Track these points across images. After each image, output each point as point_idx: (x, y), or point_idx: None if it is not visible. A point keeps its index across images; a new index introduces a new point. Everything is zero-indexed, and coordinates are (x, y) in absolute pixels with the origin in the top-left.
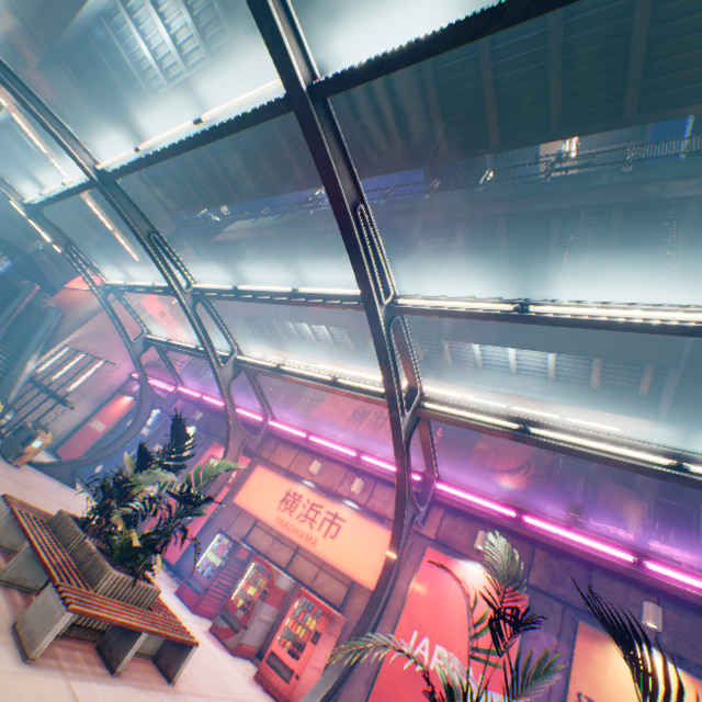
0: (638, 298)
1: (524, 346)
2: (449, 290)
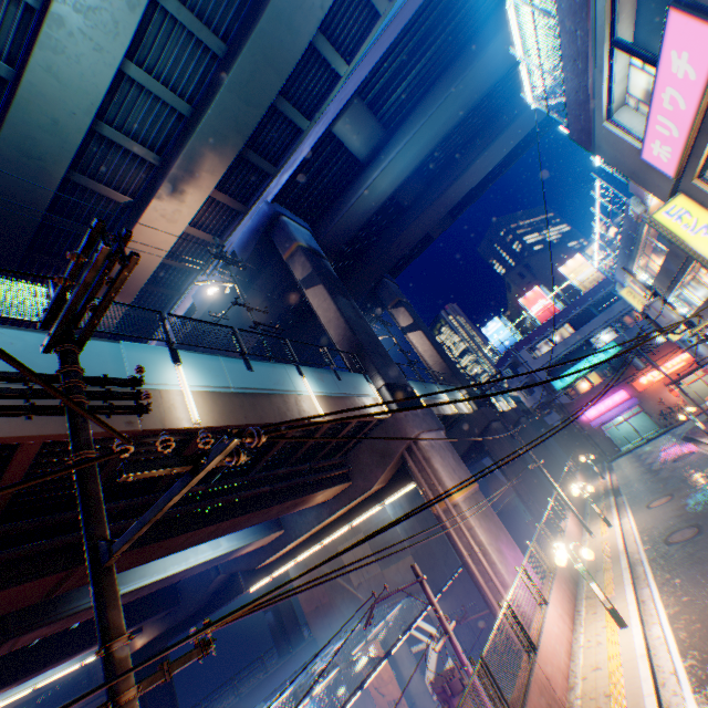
0: (158, 593)
1: (85, 652)
2: (12, 651)
